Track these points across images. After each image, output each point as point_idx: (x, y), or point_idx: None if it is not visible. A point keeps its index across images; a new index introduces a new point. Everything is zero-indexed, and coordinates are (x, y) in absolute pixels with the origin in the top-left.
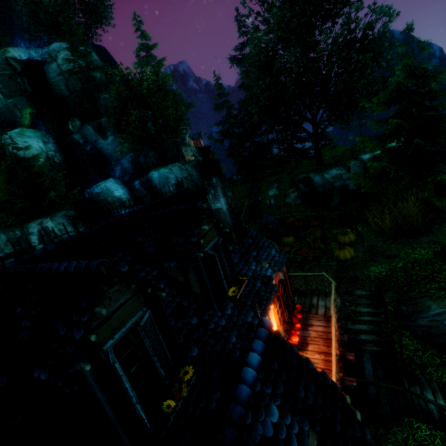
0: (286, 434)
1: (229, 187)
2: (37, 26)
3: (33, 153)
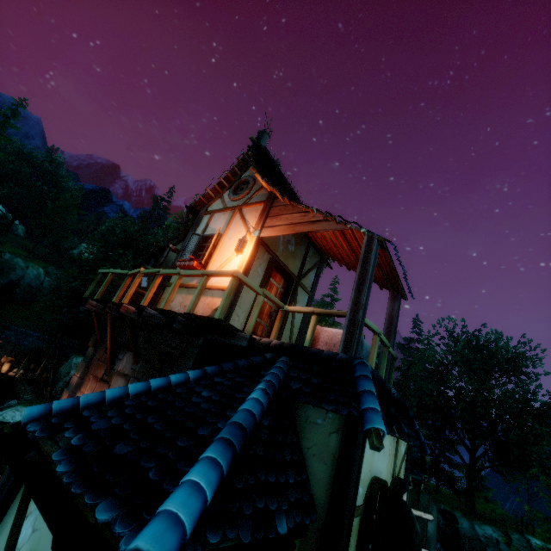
0: None
1: None
2: None
3: None
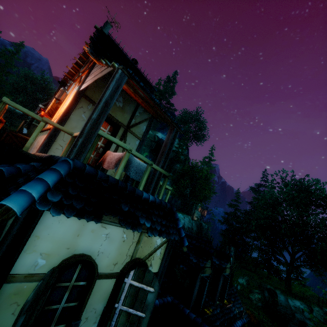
0: None
1: None
2: None
3: None
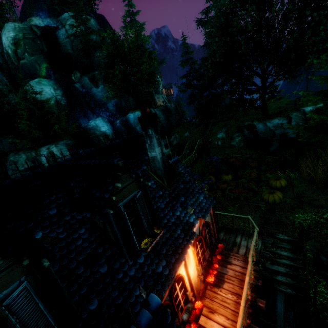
0: None
1: (187, 128)
2: (52, 0)
3: (47, 97)
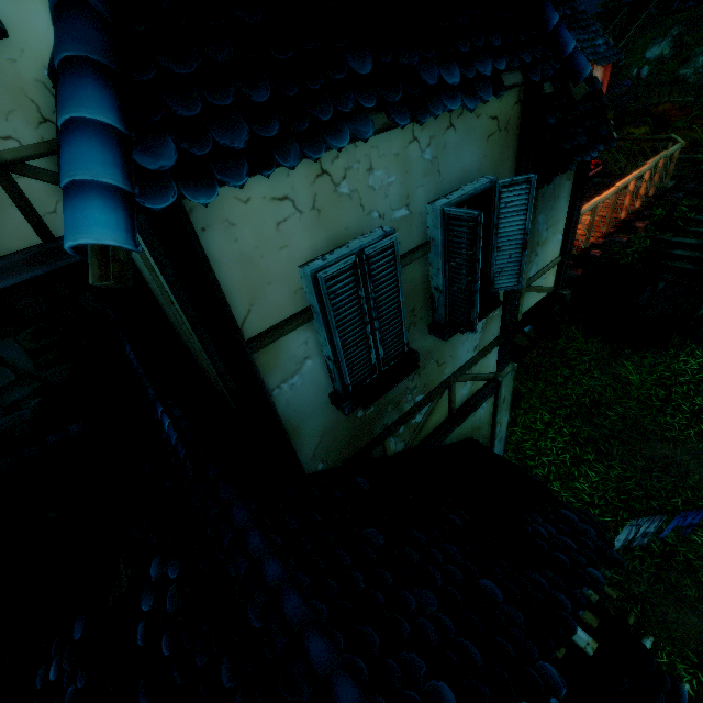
0: None
1: None
2: None
3: None
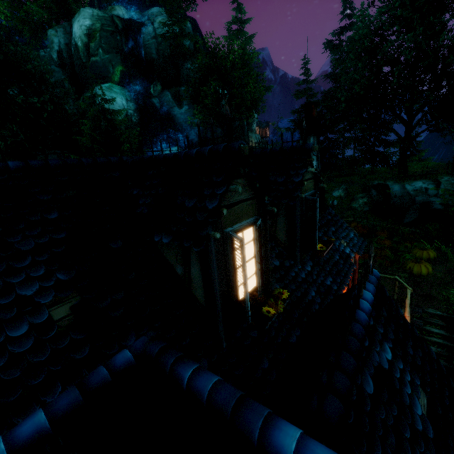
0: (399, 375)
1: None
2: None
3: (116, 109)
